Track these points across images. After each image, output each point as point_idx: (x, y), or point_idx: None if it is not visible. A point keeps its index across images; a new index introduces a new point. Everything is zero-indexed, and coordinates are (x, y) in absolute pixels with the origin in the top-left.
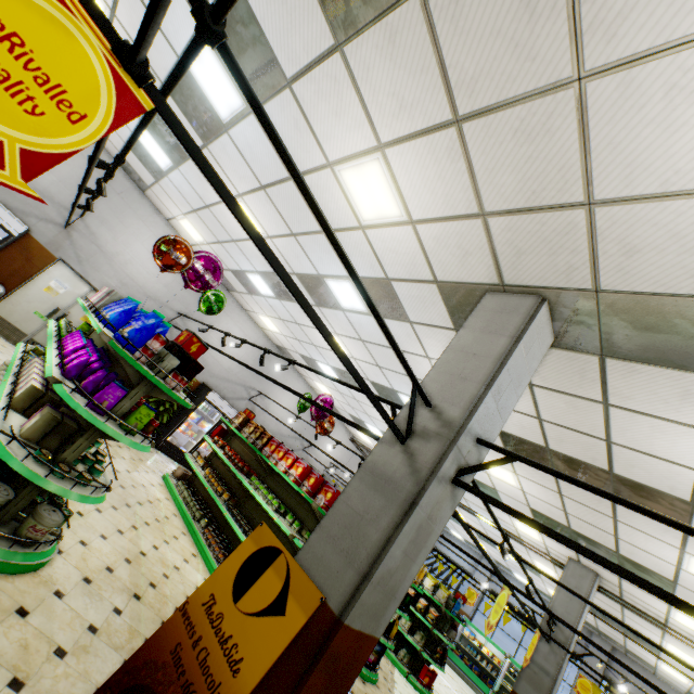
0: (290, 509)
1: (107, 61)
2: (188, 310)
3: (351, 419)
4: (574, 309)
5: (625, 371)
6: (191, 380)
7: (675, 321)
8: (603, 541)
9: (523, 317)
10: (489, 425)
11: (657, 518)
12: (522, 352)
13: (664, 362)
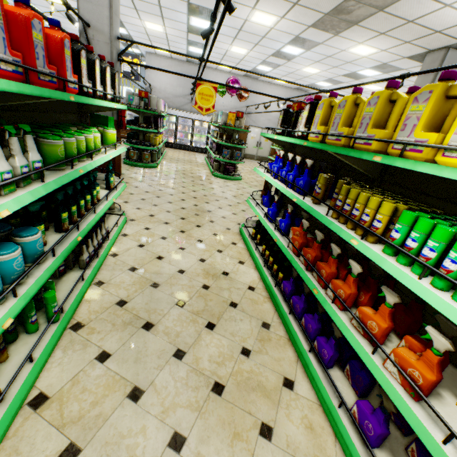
0: None
1: None
2: None
3: None
4: None
5: None
6: None
7: None
8: None
9: (439, 63)
10: None
11: None
12: None
13: None
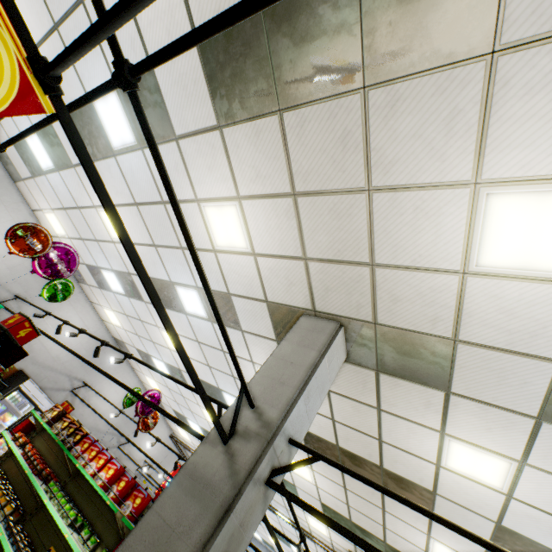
0: (88, 520)
1: (19, 64)
2: (27, 294)
3: (175, 414)
4: (360, 334)
5: (391, 384)
6: (8, 366)
7: (421, 350)
8: (375, 531)
9: (327, 336)
10: (299, 426)
11: (422, 512)
12: (326, 364)
13: (415, 379)
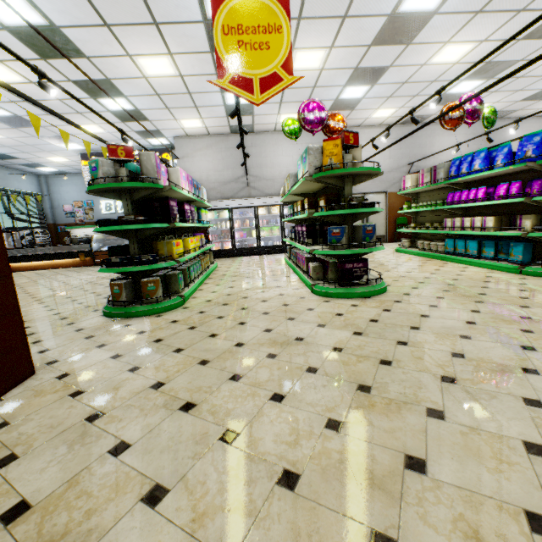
0: None
1: None
2: (410, 158)
3: None
4: None
5: None
6: None
7: None
8: None
9: None
10: None
11: None
12: None
13: None
